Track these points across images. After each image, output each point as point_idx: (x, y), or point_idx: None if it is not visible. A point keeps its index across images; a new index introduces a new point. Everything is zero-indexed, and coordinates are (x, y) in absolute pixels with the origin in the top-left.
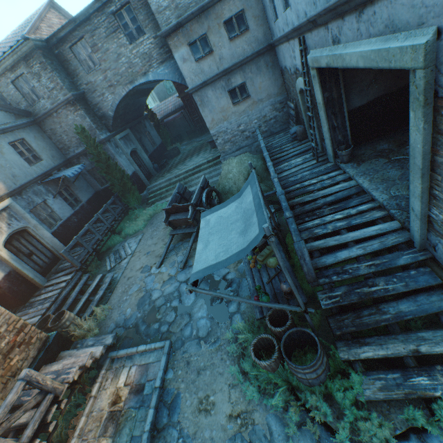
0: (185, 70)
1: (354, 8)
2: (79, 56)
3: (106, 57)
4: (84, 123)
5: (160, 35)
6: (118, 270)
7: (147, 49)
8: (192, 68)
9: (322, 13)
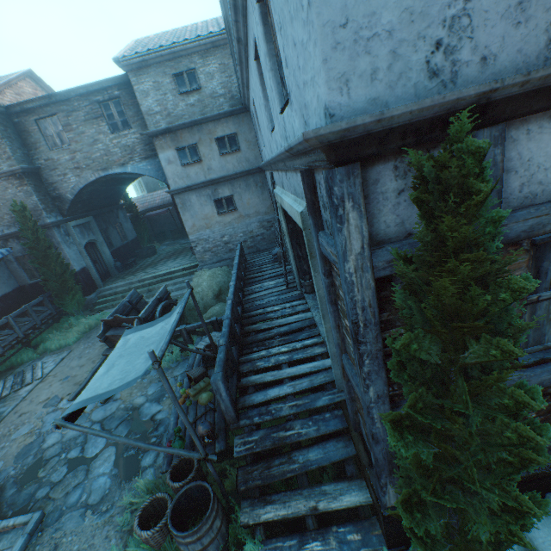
0: (169, 171)
1: (282, 169)
2: (45, 130)
3: (80, 139)
4: (29, 201)
5: (146, 134)
6: (11, 401)
7: (131, 142)
8: (178, 171)
9: (269, 163)
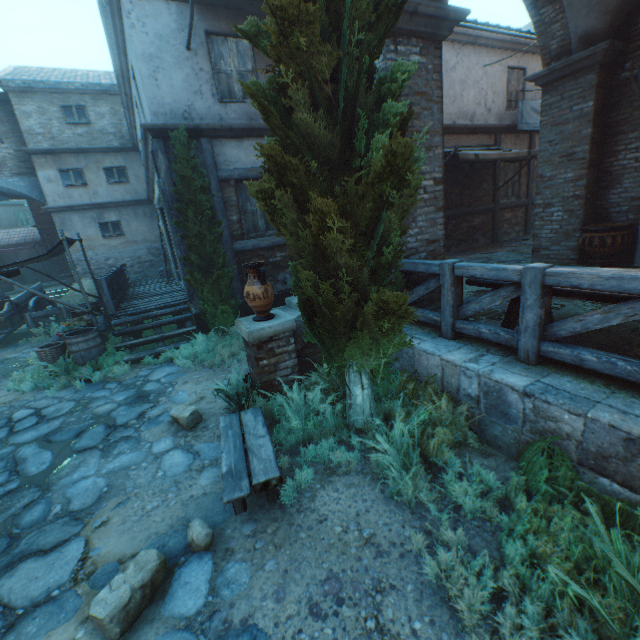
0: (49, 189)
1: (154, 171)
2: None
3: None
4: None
5: (25, 150)
6: None
7: (1, 156)
8: (59, 190)
9: (146, 171)
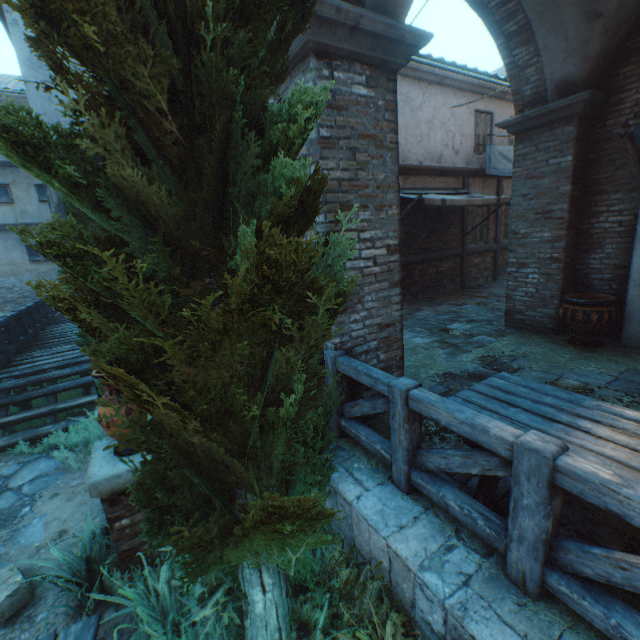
0: None
1: None
2: None
3: None
4: None
5: None
6: None
7: None
8: None
9: None
